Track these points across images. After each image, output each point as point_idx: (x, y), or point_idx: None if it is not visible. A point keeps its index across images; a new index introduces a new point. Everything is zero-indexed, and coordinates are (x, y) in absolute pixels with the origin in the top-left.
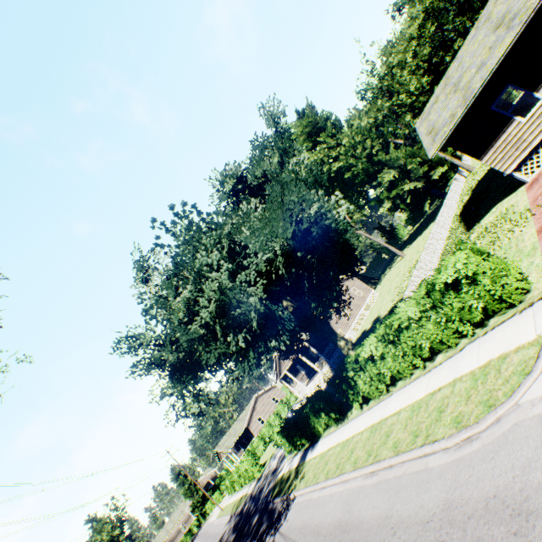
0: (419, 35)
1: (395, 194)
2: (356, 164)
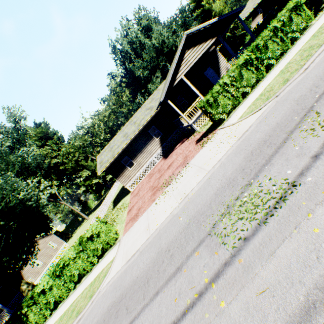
0: (109, 117)
1: (89, 183)
2: (69, 163)
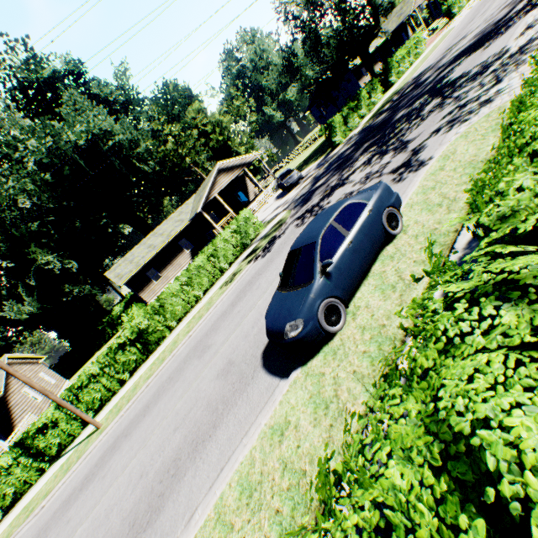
0: None
1: None
2: (223, 132)
